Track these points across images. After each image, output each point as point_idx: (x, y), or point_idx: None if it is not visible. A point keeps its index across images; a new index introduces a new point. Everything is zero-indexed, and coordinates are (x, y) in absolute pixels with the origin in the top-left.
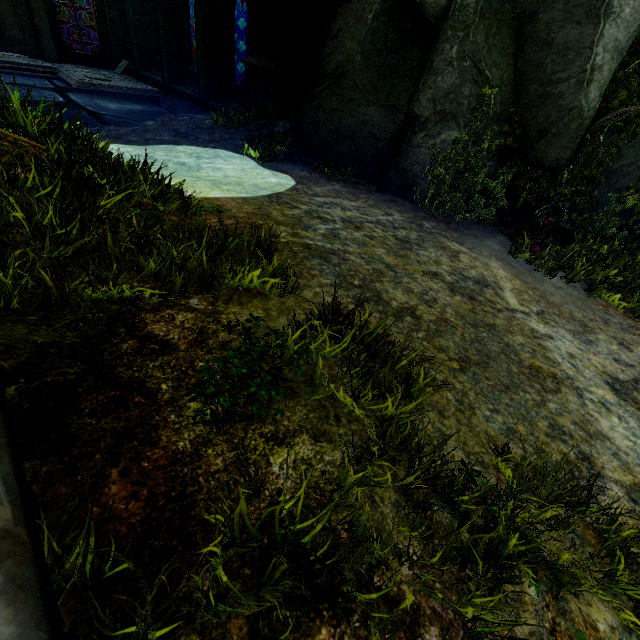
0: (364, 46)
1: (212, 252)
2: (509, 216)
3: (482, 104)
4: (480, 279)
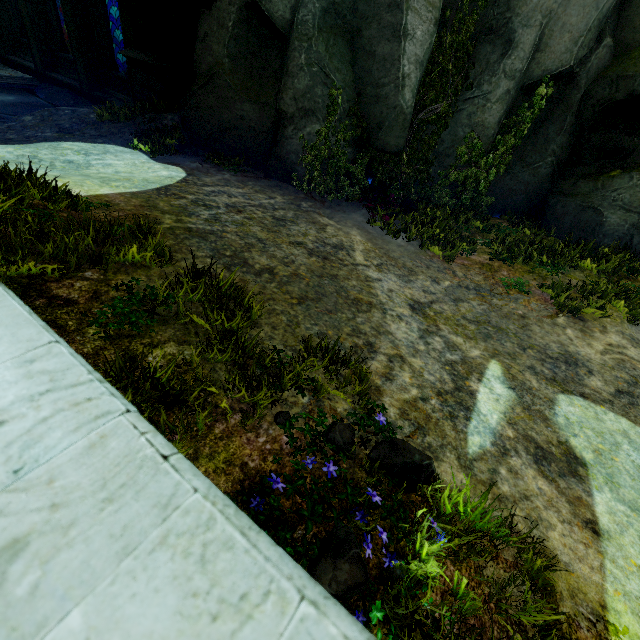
0: (229, 50)
1: (100, 238)
2: (371, 193)
3: (333, 102)
4: (338, 244)
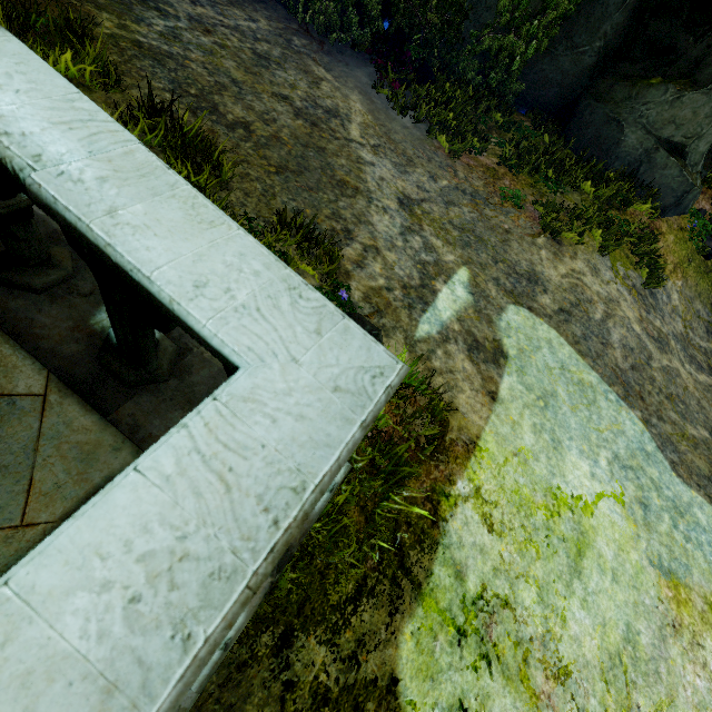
0: None
1: (15, 29)
2: (384, 43)
3: None
4: (332, 109)
